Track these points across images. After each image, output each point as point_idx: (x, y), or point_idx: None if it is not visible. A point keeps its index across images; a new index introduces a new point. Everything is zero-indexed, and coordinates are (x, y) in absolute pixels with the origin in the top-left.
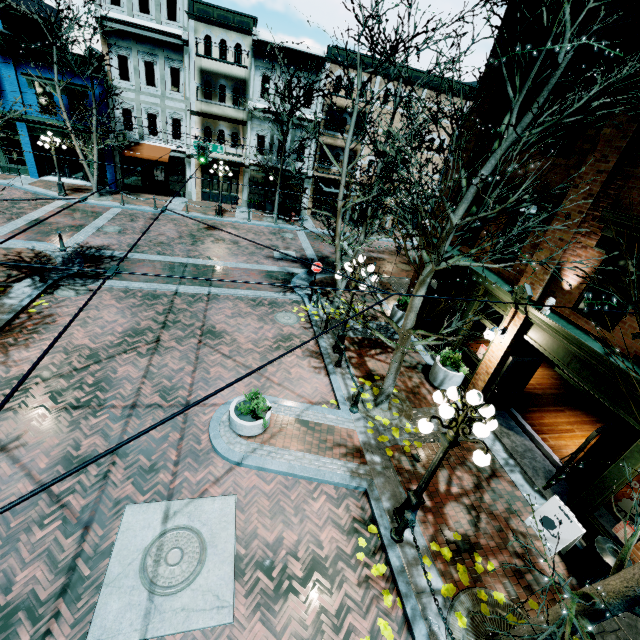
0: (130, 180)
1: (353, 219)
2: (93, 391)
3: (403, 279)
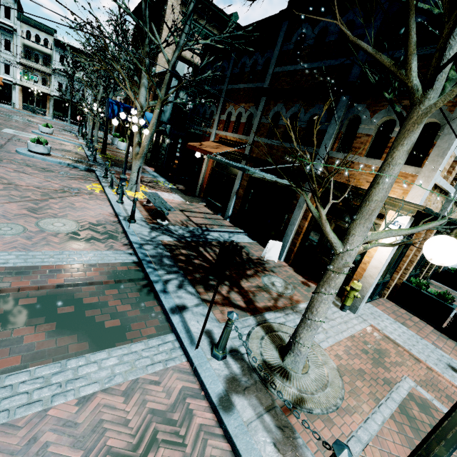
0: None
1: None
2: None
3: None
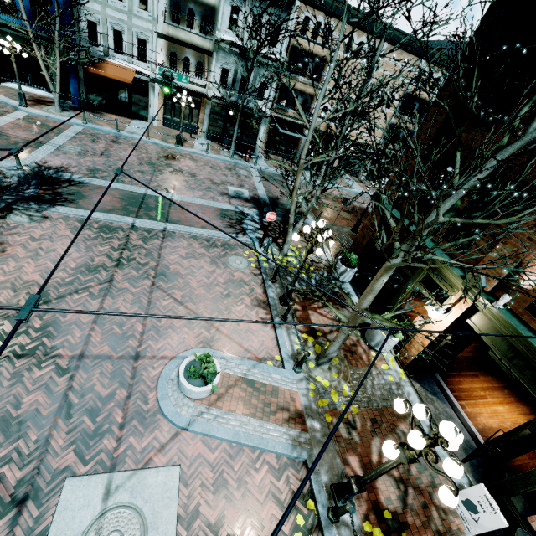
0: (93, 97)
1: (311, 173)
2: (39, 337)
3: (344, 228)
